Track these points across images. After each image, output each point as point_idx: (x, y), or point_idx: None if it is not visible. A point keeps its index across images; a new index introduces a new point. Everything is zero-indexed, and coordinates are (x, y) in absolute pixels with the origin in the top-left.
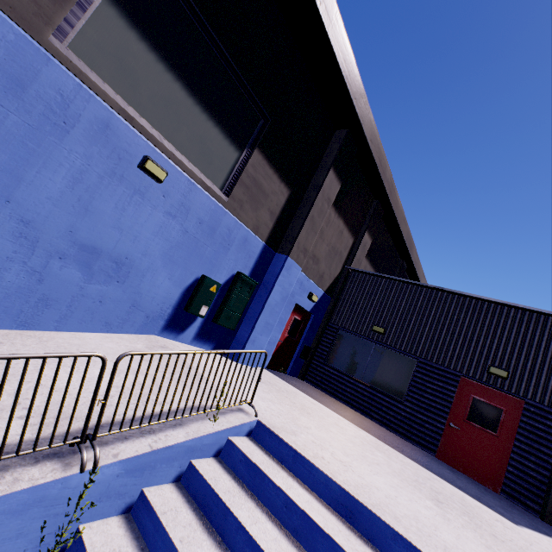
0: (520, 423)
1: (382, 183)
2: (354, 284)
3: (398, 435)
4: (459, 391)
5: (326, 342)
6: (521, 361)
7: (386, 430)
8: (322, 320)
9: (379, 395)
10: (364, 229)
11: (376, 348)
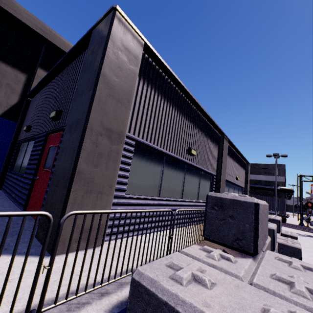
0: (58, 150)
1: (22, 22)
2: (30, 107)
3: (15, 204)
4: (46, 147)
5: (13, 156)
6: (68, 98)
7: (4, 203)
8: (11, 141)
9: (18, 178)
10: (37, 67)
11: (29, 144)
